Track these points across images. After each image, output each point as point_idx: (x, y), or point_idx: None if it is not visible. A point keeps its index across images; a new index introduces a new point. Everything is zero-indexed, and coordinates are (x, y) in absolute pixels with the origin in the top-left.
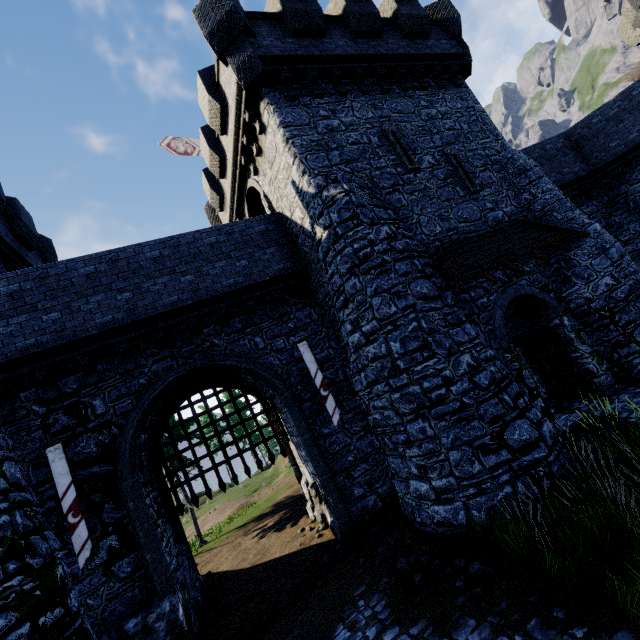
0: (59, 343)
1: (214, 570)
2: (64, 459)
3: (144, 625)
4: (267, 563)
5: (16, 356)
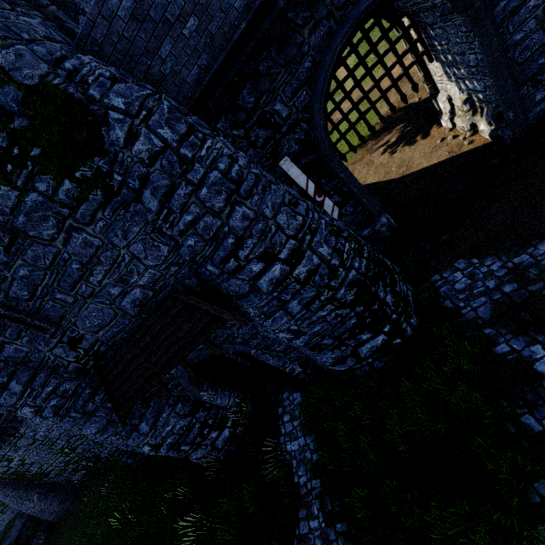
0: (220, 60)
1: (362, 183)
2: (294, 166)
3: (373, 231)
4: (418, 173)
5: (197, 94)
